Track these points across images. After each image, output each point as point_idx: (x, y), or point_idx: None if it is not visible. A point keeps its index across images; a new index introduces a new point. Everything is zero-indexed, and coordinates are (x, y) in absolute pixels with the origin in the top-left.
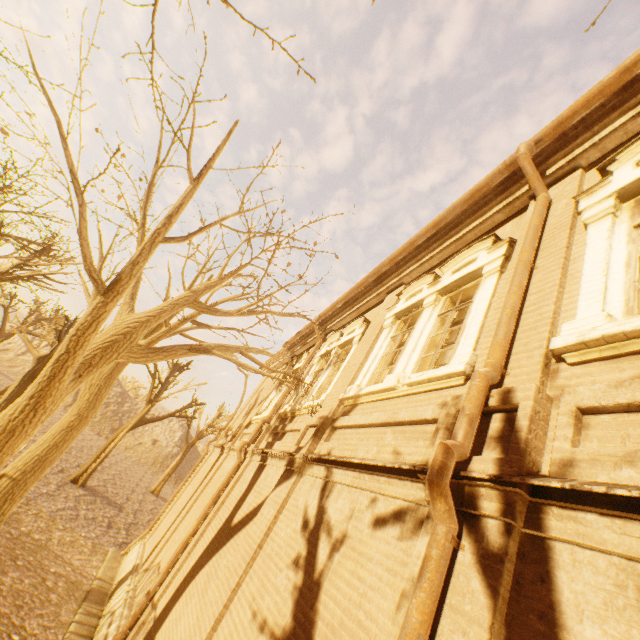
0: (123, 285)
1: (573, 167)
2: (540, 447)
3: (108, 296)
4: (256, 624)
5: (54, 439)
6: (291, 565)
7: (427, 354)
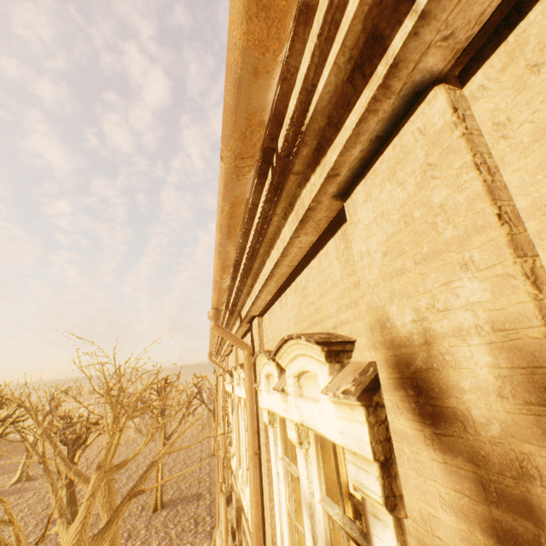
0: None
1: (252, 315)
2: None
3: None
4: None
5: None
6: None
7: None
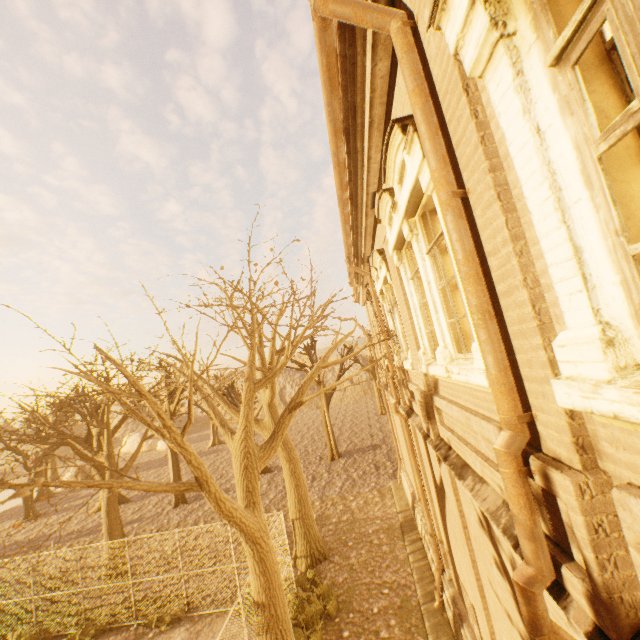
0: (202, 475)
1: None
2: (632, 574)
3: (204, 488)
4: (505, 613)
5: (292, 484)
6: (494, 564)
7: (450, 320)
